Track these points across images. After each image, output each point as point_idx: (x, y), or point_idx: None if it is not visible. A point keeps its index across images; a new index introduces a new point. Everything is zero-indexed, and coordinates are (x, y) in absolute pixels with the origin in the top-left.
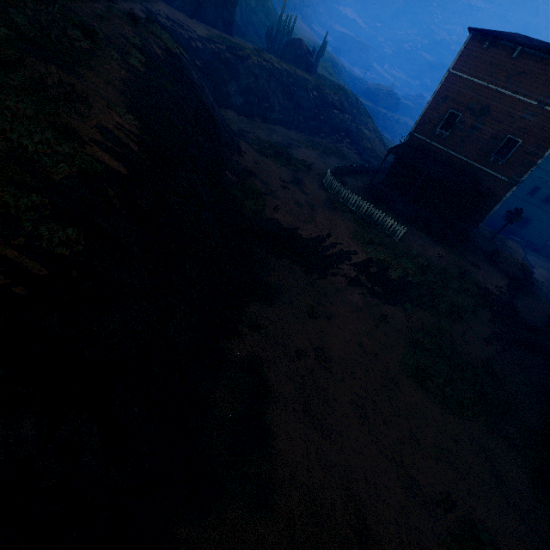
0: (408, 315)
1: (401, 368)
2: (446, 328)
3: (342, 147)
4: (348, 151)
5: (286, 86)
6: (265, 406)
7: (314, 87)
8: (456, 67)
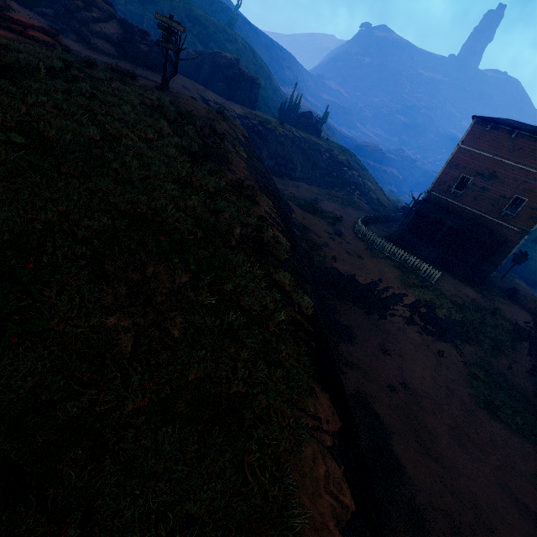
0: (459, 351)
1: (473, 400)
2: (494, 362)
3: (354, 198)
4: (359, 202)
5: (304, 150)
6: (385, 437)
7: (325, 149)
8: (464, 143)
